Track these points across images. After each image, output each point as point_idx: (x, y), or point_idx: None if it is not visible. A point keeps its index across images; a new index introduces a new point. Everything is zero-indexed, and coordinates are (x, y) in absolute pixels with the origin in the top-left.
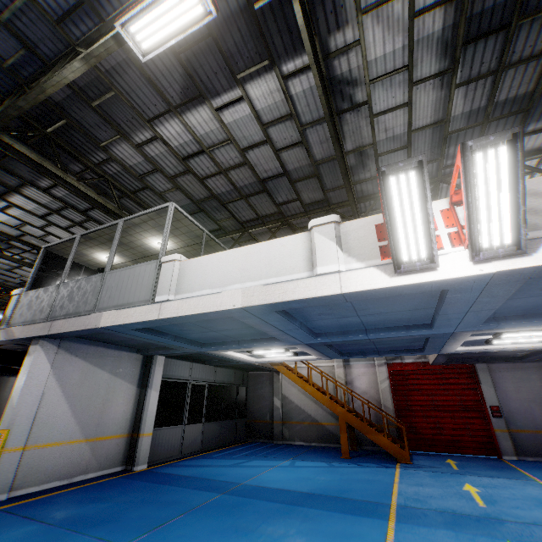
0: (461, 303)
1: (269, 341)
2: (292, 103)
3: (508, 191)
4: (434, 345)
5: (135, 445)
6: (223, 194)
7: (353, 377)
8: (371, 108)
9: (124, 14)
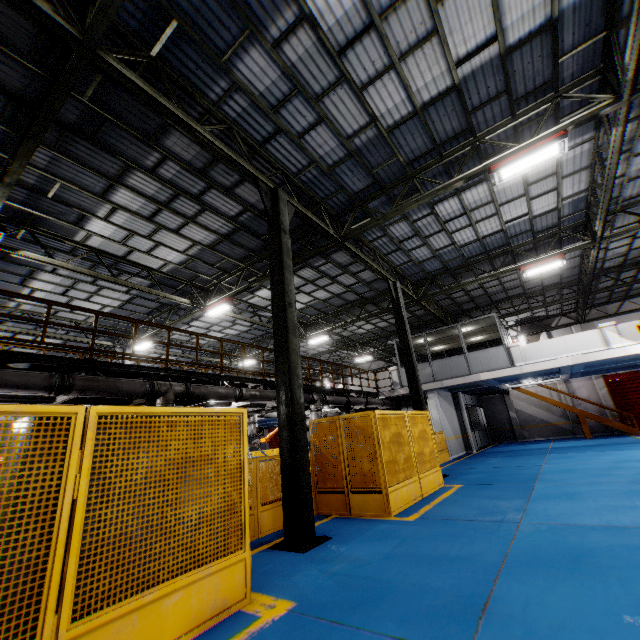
0: None
1: (550, 375)
2: None
3: None
4: None
5: (467, 441)
6: (492, 292)
7: (574, 389)
8: (606, 249)
9: (527, 270)
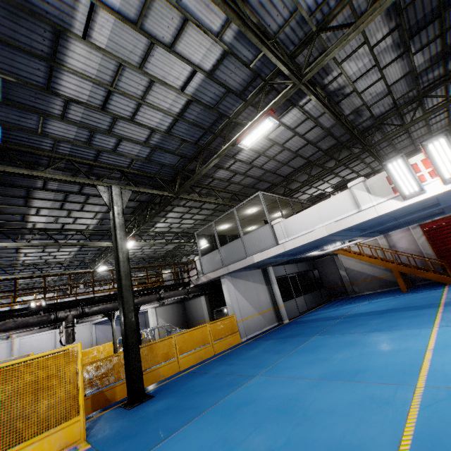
0: (448, 196)
1: (335, 241)
2: (307, 113)
3: (450, 153)
4: (448, 209)
5: (278, 312)
6: (272, 168)
7: (394, 242)
8: (357, 92)
9: (240, 140)
